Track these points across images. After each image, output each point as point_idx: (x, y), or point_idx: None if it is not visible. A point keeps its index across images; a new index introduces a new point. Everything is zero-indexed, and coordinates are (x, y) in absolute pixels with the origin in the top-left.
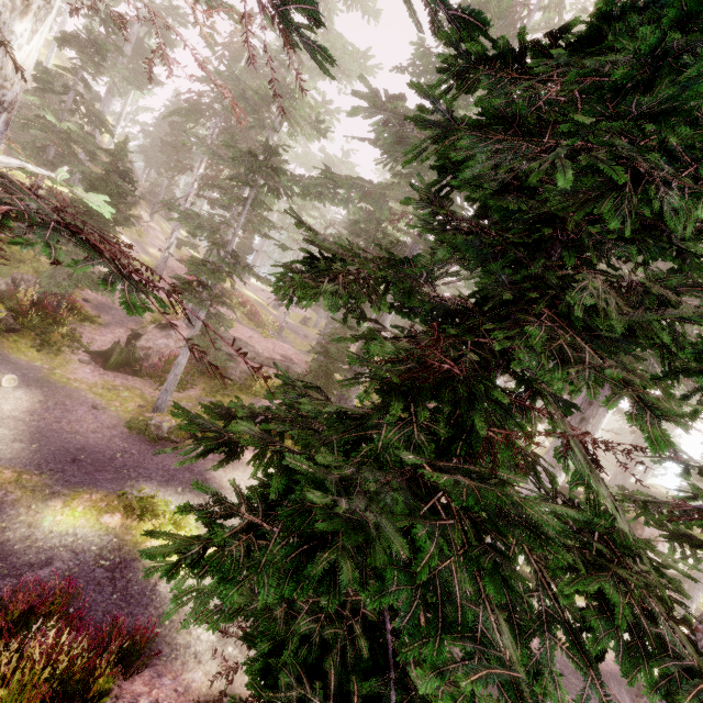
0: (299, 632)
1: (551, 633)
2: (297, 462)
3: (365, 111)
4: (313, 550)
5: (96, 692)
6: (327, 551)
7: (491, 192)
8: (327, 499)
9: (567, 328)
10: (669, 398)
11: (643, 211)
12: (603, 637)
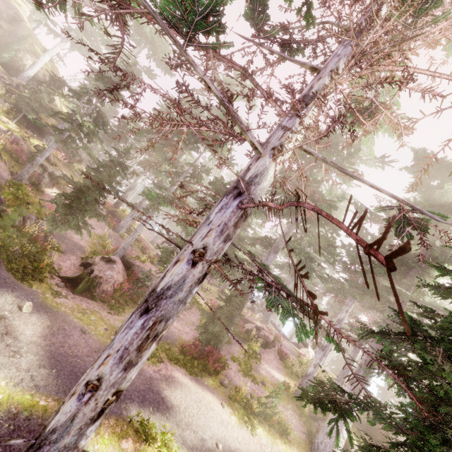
0: None
1: None
2: None
3: None
4: None
5: None
6: None
7: None
8: None
9: None
10: None
11: None
12: None
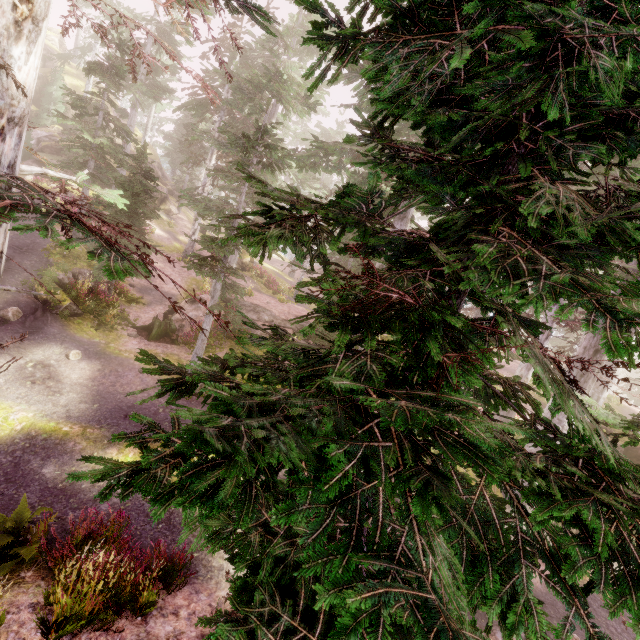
0: (274, 554)
1: (528, 560)
2: (217, 390)
3: (345, 77)
4: (214, 469)
5: (142, 603)
6: (221, 469)
7: (424, 110)
8: (206, 415)
9: (525, 243)
10: (632, 298)
11: (603, 100)
12: (582, 565)
